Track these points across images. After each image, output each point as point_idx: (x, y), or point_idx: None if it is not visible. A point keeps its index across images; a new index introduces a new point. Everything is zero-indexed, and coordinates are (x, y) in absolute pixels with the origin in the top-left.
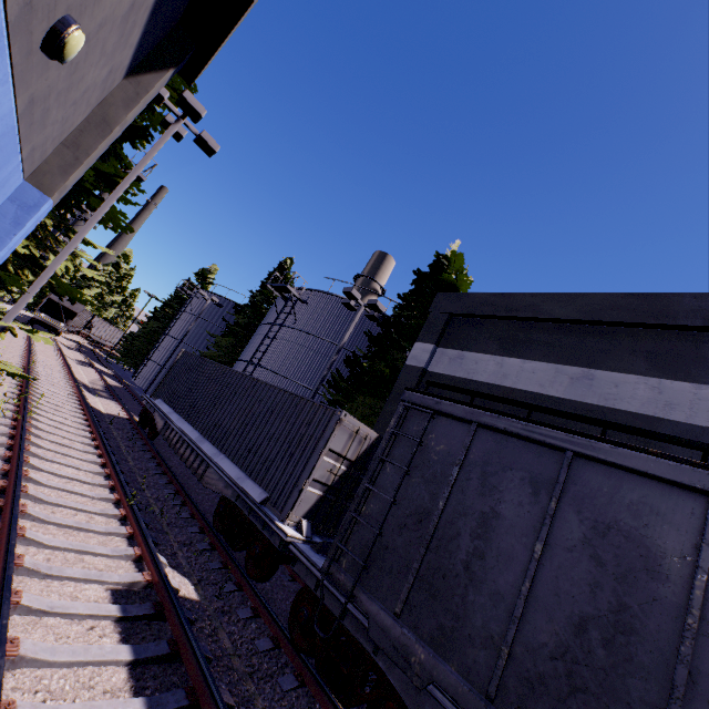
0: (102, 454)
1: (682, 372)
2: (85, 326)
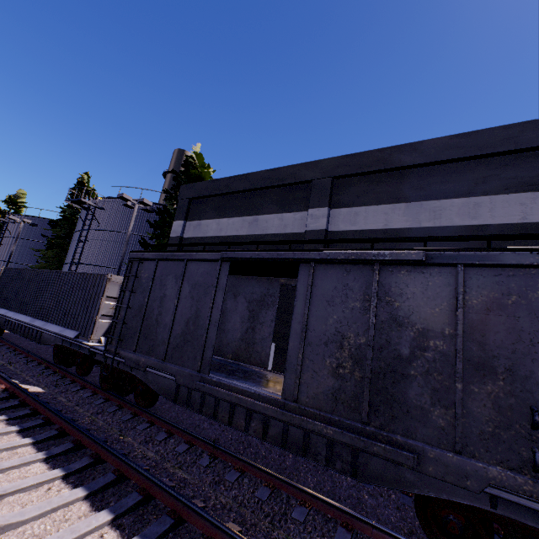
0: None
1: (290, 208)
2: None
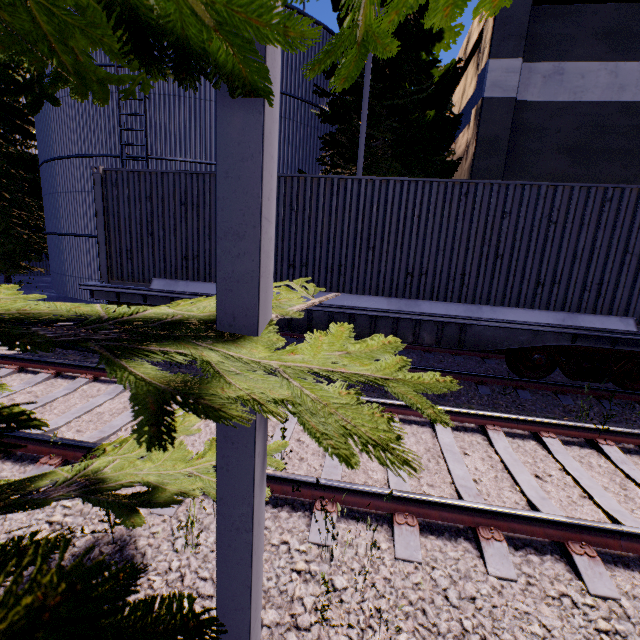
0: None
1: None
2: None
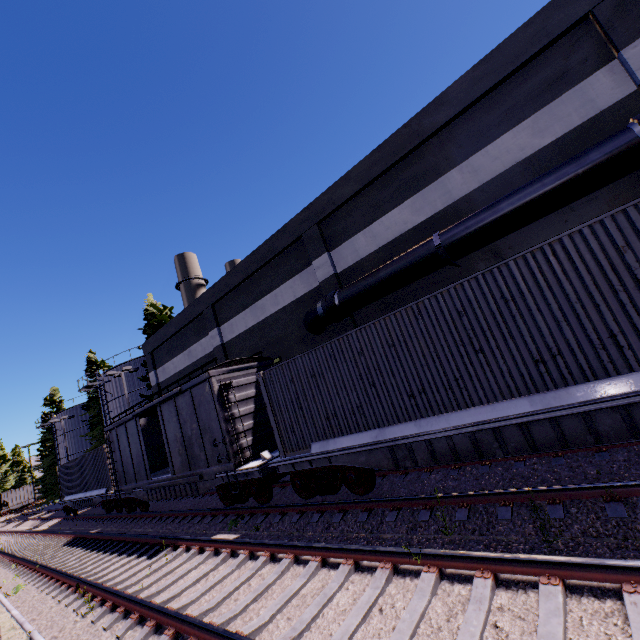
0: (48, 535)
1: (202, 335)
2: (0, 507)
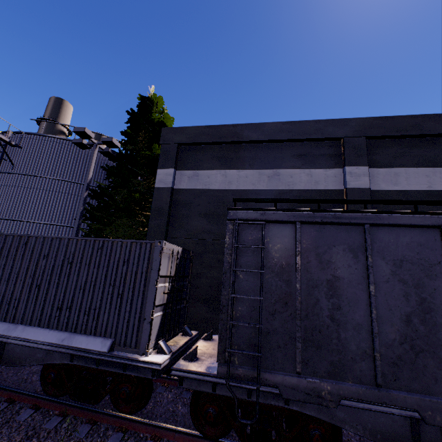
0: None
1: (318, 164)
2: None
